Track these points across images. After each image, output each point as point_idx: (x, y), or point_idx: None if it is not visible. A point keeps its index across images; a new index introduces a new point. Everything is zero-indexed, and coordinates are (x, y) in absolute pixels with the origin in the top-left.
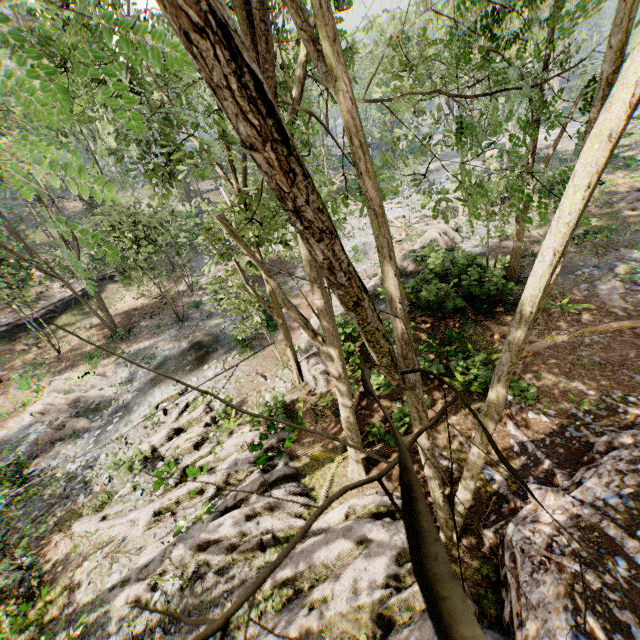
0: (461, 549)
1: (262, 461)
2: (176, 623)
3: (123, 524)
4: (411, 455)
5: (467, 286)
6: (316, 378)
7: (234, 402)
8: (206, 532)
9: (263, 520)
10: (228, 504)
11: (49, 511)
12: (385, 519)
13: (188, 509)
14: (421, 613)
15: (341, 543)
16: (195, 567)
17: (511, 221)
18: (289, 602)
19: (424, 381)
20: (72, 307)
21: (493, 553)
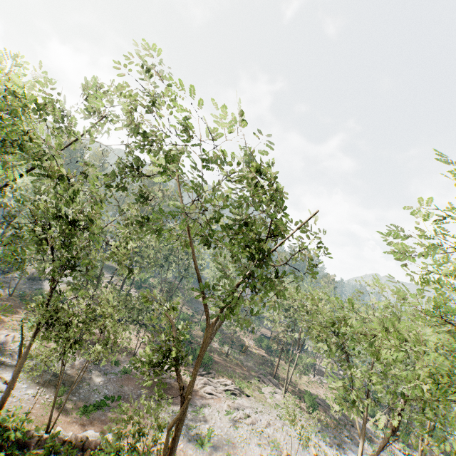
0: None
1: None
2: None
3: None
4: None
5: None
6: None
7: None
8: None
9: None
10: None
11: None
12: None
13: None
14: None
15: None
16: None
17: None
18: None
19: None
20: None
21: None
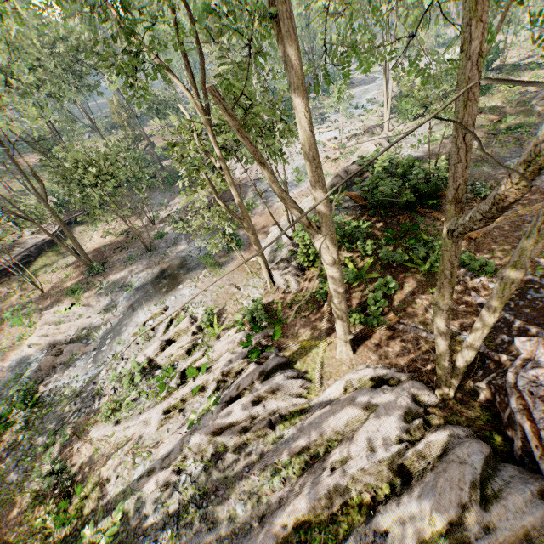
0: (458, 402)
1: (255, 355)
2: (207, 499)
3: (137, 425)
4: (391, 332)
5: (413, 184)
6: (287, 281)
7: (214, 312)
8: (218, 420)
9: (268, 403)
10: (232, 395)
11: (65, 424)
12: (383, 387)
13: (193, 405)
14: (440, 459)
15: (348, 412)
16: (213, 451)
17: (436, 128)
18: (308, 467)
19: (388, 270)
20: (46, 251)
21: (488, 401)
